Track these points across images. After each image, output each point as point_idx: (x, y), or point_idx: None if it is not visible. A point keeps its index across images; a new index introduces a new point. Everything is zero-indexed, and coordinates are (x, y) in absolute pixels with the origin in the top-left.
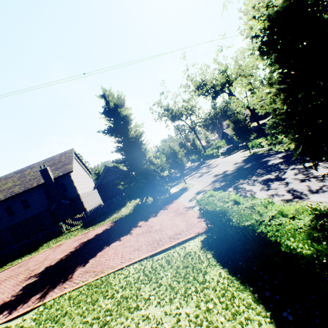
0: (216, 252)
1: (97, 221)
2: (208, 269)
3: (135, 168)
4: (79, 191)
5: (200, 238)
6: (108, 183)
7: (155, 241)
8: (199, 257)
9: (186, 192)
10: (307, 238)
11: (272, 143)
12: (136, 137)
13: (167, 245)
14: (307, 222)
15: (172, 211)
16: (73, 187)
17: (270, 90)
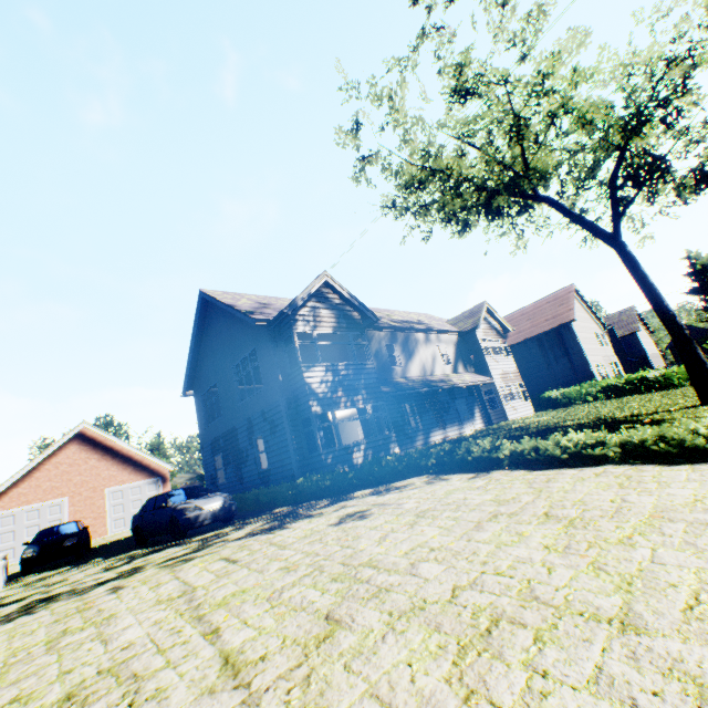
0: None
1: None
2: None
3: None
4: (645, 351)
5: None
6: None
7: None
8: None
9: None
10: None
11: None
12: None
13: None
14: None
15: None
16: (638, 347)
17: None
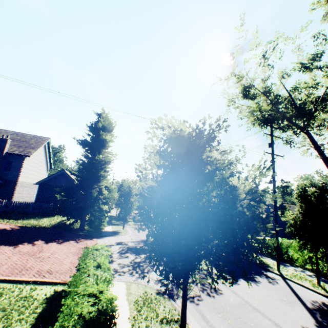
0: (48, 309)
1: (11, 216)
2: (17, 323)
3: (83, 187)
4: (21, 178)
5: (61, 287)
6: (54, 186)
7: (22, 266)
8: (30, 306)
9: (113, 236)
10: (62, 324)
11: (138, 227)
12: (101, 161)
13: (25, 277)
14: (93, 312)
15: (79, 247)
16: (17, 170)
17: (156, 185)
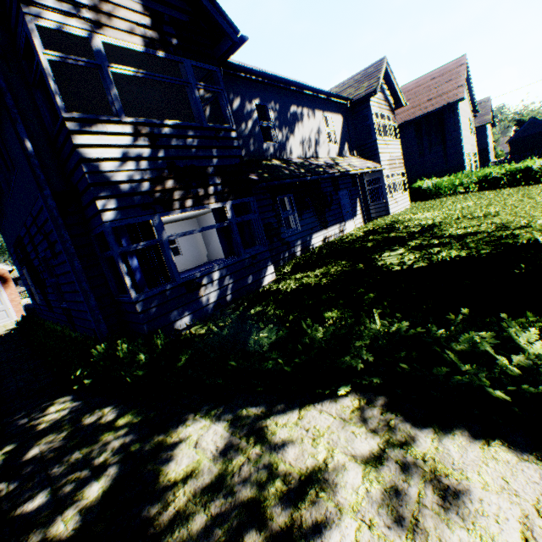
0: None
1: None
2: None
3: None
4: (488, 144)
5: None
6: (524, 137)
7: None
8: None
9: None
10: None
11: None
12: None
13: None
14: None
15: None
16: (483, 140)
17: None
